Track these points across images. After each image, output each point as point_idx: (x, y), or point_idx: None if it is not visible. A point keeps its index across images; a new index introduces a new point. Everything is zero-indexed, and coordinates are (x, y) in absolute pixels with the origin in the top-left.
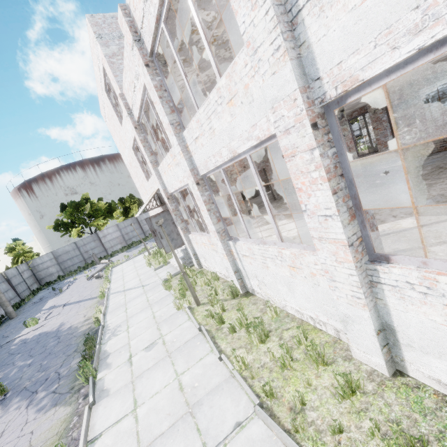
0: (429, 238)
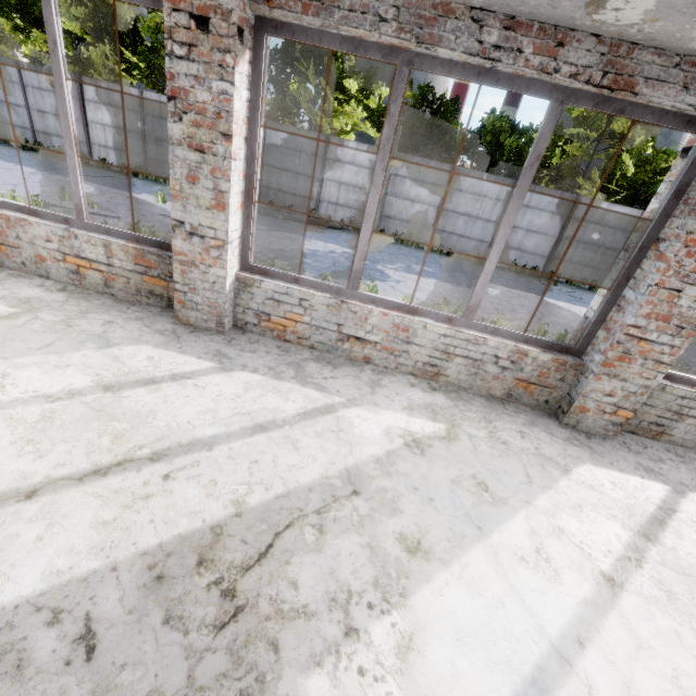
0: (679, 589)
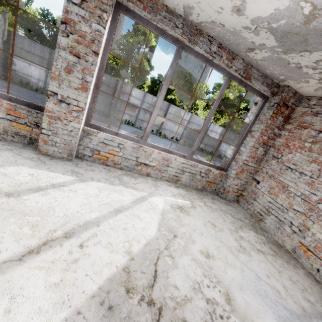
0: None
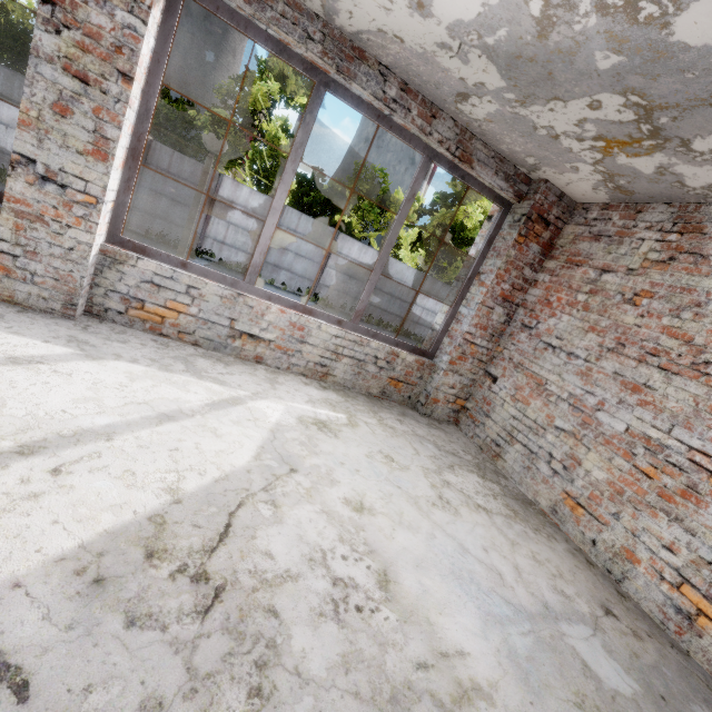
0: None
